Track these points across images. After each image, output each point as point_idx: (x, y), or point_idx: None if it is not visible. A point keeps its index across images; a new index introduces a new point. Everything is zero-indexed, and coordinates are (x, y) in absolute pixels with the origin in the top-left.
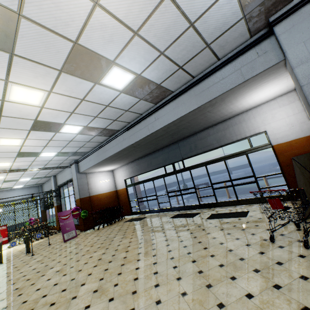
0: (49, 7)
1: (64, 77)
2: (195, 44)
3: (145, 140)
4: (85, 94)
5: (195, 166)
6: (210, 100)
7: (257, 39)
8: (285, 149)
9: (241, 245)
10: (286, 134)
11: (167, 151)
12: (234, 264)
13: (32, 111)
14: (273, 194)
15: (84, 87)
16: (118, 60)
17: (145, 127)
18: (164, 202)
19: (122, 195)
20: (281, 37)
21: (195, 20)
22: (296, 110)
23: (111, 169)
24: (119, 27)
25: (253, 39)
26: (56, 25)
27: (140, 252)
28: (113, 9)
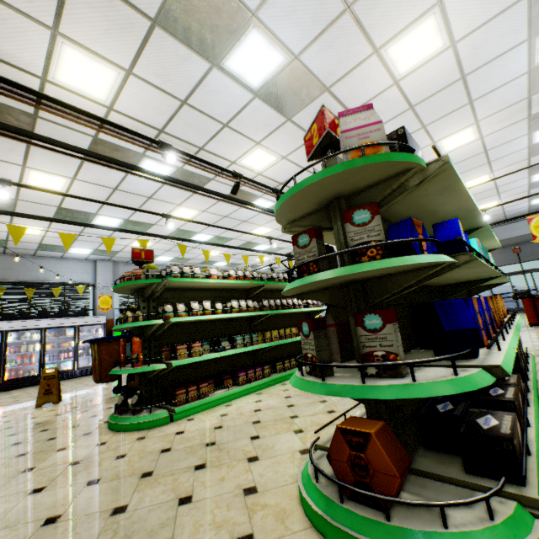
0: None
1: None
2: None
3: None
4: None
5: None
6: None
7: None
8: None
9: None
10: None
11: None
12: None
13: None
14: None
15: None
16: None
17: None
18: None
19: None
20: None
21: None
22: None
23: None
24: None
25: None
26: None
27: None
28: None
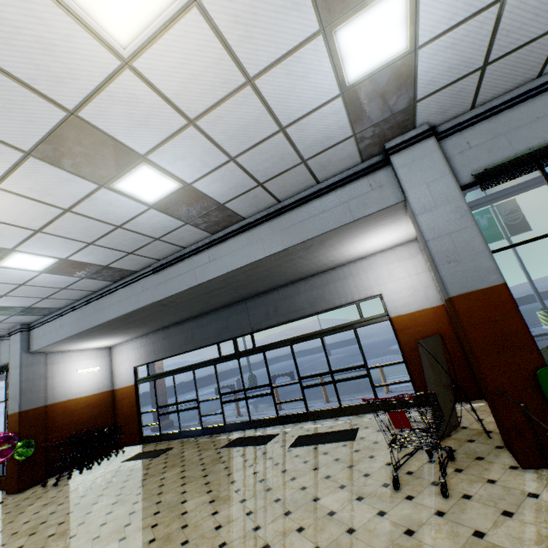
0: (28, 47)
1: (33, 165)
2: (286, 156)
3: (187, 294)
4: (75, 201)
5: (273, 345)
6: (304, 241)
7: (370, 167)
8: (407, 325)
9: (349, 501)
10: (407, 302)
11: (225, 316)
12: (338, 544)
13: None
14: (393, 395)
15: (75, 190)
16: (154, 156)
17: (189, 271)
18: (213, 413)
19: (124, 400)
20: (400, 171)
21: (288, 124)
22: (419, 268)
23: (108, 345)
24: (163, 108)
25: (365, 166)
26: (36, 78)
27: (154, 538)
28: (157, 79)
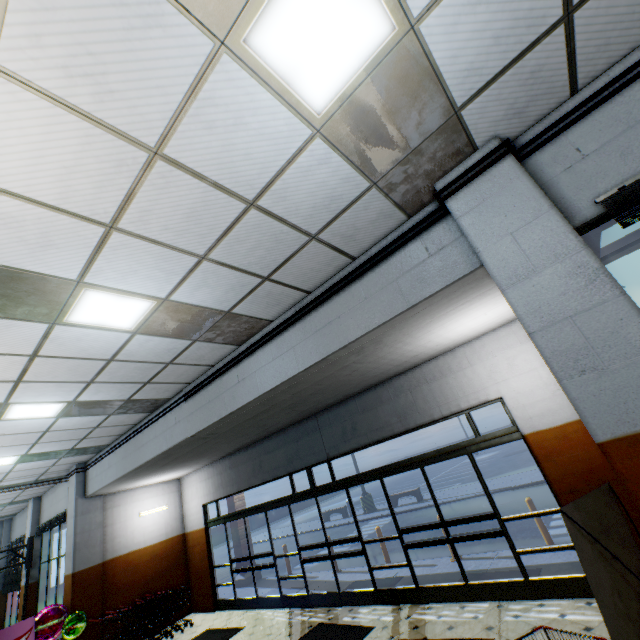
0: None
1: None
2: (282, 237)
3: (224, 424)
4: (35, 345)
5: (357, 478)
6: (346, 346)
7: (422, 222)
8: (555, 447)
9: None
10: (548, 408)
11: (294, 437)
12: None
13: None
14: (560, 556)
15: (25, 333)
16: (93, 278)
17: (218, 396)
18: (292, 576)
19: (195, 548)
20: (463, 221)
21: (257, 195)
22: None
23: (175, 477)
24: (57, 219)
25: (415, 222)
26: None
27: None
28: (20, 187)
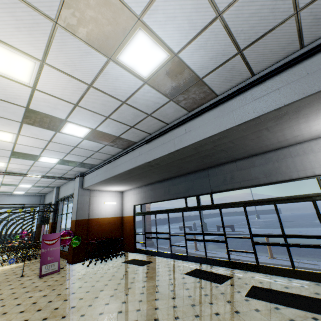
0: None
1: (61, 36)
2: (278, 6)
3: (167, 158)
4: (94, 77)
5: (228, 204)
6: (280, 108)
7: None
8: None
9: None
10: None
11: (191, 179)
12: None
13: (21, 92)
14: None
15: (92, 64)
16: (148, 17)
17: (169, 140)
18: (179, 245)
19: (127, 224)
20: None
21: None
22: None
23: (121, 190)
24: None
25: None
26: None
27: None
28: None
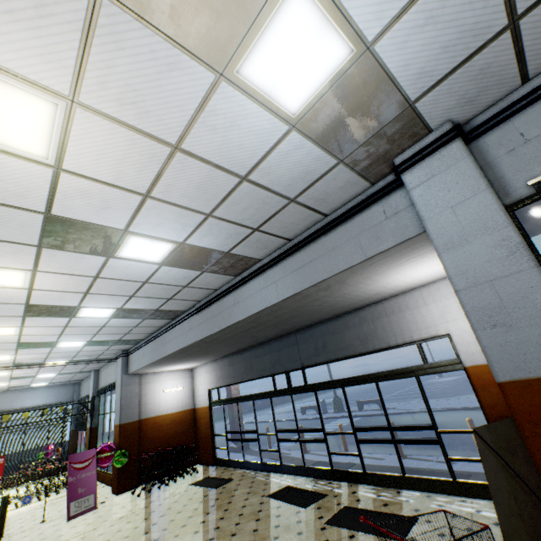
0: None
1: (49, 253)
2: (267, 200)
3: (223, 333)
4: (97, 270)
5: (324, 384)
6: (316, 284)
7: (382, 189)
8: (491, 380)
9: None
10: None
11: (277, 348)
12: None
13: (16, 294)
14: None
15: (91, 263)
16: (134, 228)
17: (219, 312)
18: (270, 449)
19: (202, 420)
20: (414, 193)
21: (248, 172)
22: None
23: (189, 367)
24: (113, 192)
25: (377, 188)
26: (5, 198)
27: None
28: (90, 172)
